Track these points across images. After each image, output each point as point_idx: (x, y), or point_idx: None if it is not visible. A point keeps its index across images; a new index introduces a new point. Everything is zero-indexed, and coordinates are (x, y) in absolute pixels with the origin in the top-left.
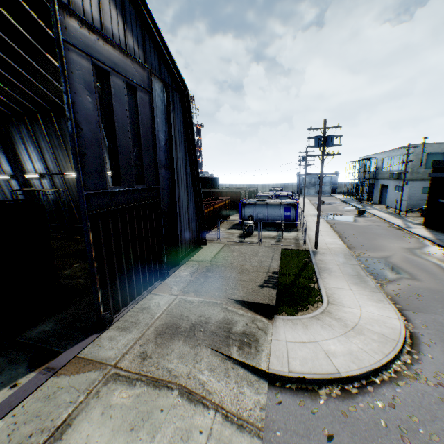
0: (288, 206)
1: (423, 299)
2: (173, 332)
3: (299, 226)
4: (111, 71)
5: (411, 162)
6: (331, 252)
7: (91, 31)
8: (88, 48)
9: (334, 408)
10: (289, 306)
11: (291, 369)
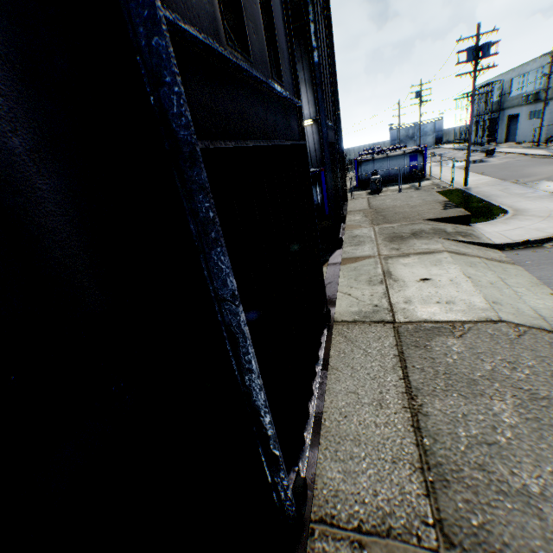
0: (413, 154)
1: None
2: (401, 239)
3: (427, 176)
4: None
5: None
6: (483, 185)
7: None
8: None
9: None
10: (477, 219)
11: (513, 240)
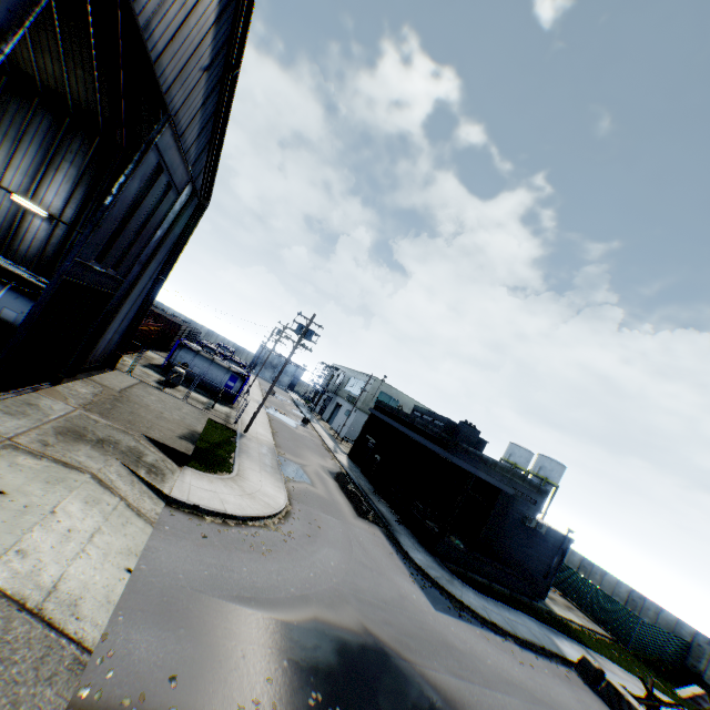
0: (236, 375)
1: (310, 498)
2: (79, 437)
3: (236, 405)
4: (166, 170)
5: (367, 393)
6: (258, 441)
7: (176, 140)
8: (165, 150)
9: (214, 527)
10: (201, 465)
11: (190, 500)
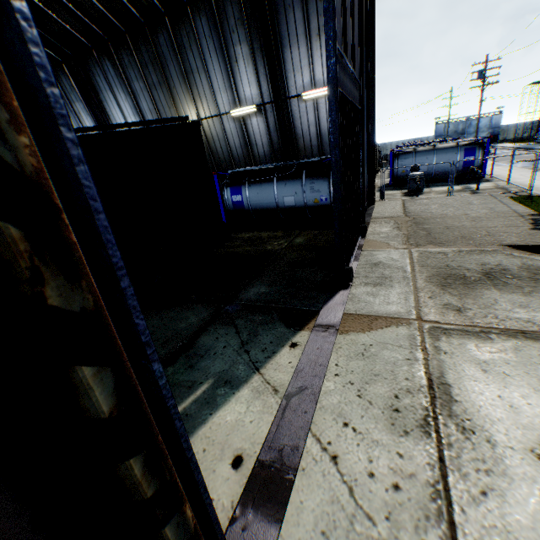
0: (470, 146)
1: None
2: (463, 282)
3: (485, 177)
4: None
5: None
6: None
7: None
8: None
9: None
10: None
11: None
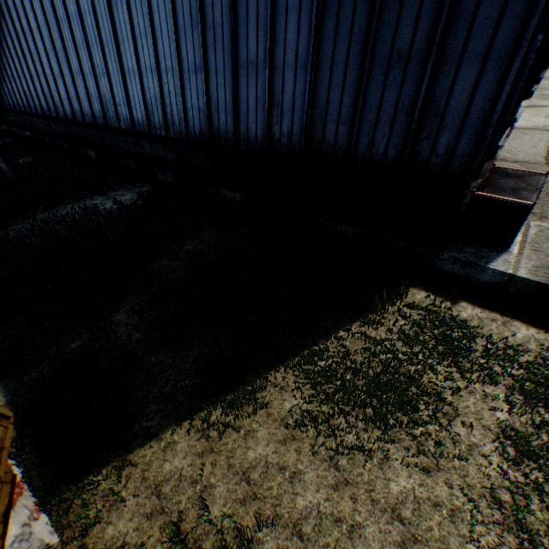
0: None
1: None
2: None
3: None
4: None
5: None
6: None
7: None
8: None
9: None
10: None
11: None
